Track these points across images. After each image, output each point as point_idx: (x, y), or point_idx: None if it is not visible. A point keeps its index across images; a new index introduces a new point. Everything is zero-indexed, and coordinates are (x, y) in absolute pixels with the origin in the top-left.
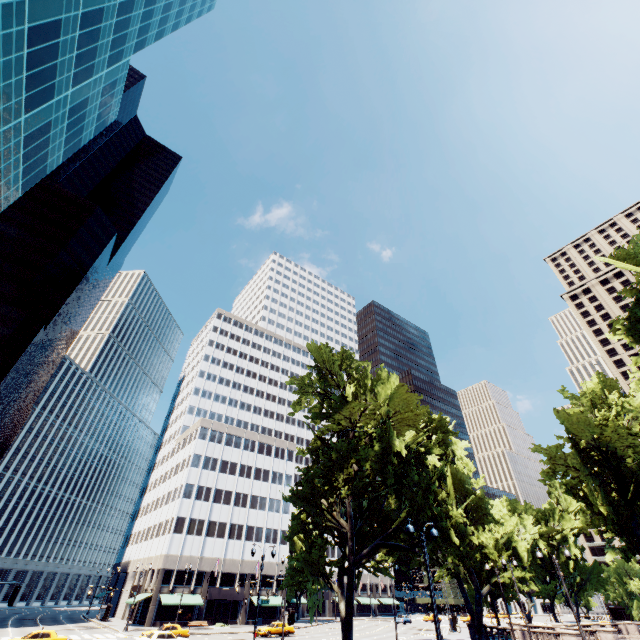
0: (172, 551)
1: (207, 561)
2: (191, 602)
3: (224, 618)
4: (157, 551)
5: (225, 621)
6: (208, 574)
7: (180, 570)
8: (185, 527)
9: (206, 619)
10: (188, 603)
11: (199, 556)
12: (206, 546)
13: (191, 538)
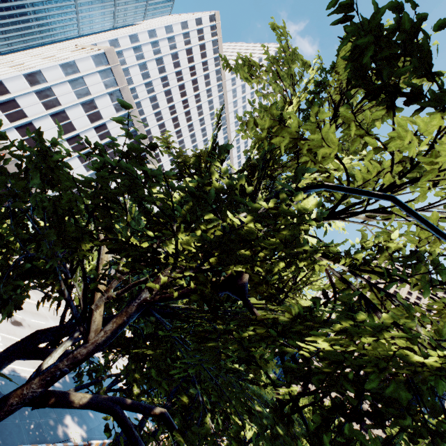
0: None
1: None
2: None
3: None
4: None
5: None
6: None
7: None
8: (1, 98)
9: None
10: None
11: None
12: (7, 134)
13: None
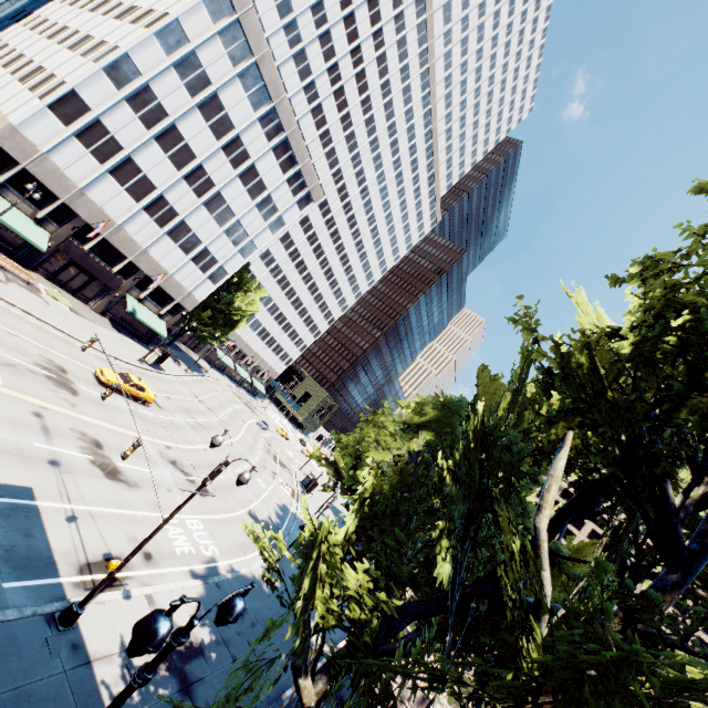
0: (30, 133)
1: (89, 205)
2: (23, 233)
3: (73, 286)
4: (5, 104)
5: (72, 290)
6: (80, 222)
7: (31, 174)
8: (79, 122)
9: (42, 267)
10: (17, 230)
11: (79, 187)
12: (101, 185)
13: (80, 149)
